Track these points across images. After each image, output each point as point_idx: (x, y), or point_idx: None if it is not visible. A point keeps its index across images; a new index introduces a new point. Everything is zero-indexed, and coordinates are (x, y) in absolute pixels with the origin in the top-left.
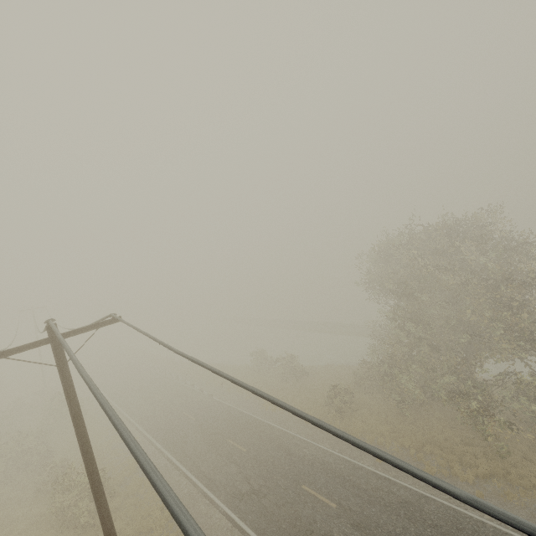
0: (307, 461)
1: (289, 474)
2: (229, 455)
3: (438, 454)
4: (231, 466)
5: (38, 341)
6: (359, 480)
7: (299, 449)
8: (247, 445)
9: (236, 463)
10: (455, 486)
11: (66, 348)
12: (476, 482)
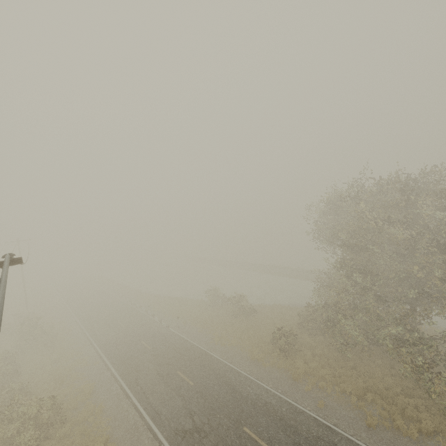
0: (250, 401)
1: (232, 413)
2: (177, 387)
3: (379, 403)
4: (178, 400)
5: None
6: (300, 426)
7: (243, 387)
8: (195, 379)
9: (183, 397)
10: (397, 441)
11: None
12: (420, 439)
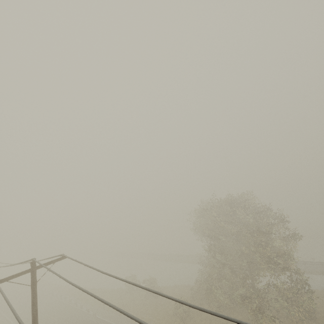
0: None
1: None
2: None
3: None
4: None
5: (25, 271)
6: None
7: None
8: None
9: None
10: None
11: (55, 273)
12: None
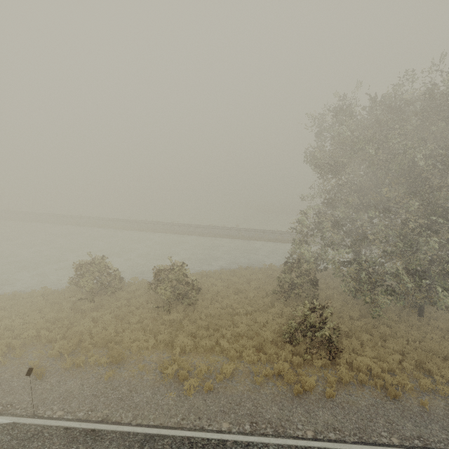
0: None
1: None
2: None
3: None
4: None
5: None
6: None
7: None
8: None
9: None
10: None
11: None
12: None
